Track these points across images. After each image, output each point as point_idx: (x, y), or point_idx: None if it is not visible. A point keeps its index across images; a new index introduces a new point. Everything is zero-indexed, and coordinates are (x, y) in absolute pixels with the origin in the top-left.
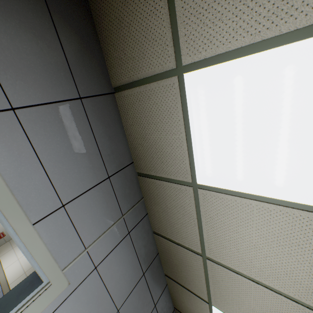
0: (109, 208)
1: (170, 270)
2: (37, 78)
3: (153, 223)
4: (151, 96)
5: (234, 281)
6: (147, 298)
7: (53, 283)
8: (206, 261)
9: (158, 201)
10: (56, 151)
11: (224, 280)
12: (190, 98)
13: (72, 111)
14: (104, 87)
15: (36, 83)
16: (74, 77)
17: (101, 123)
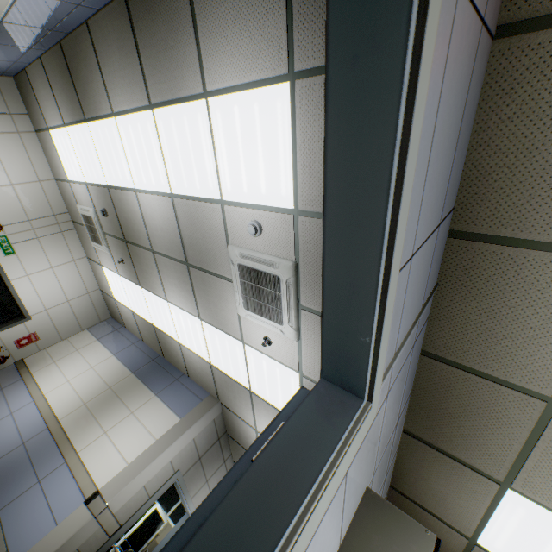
0: (421, 287)
1: (426, 424)
2: None
3: (433, 335)
4: None
5: None
6: (386, 464)
7: (372, 406)
8: (551, 412)
9: (483, 292)
10: (441, 131)
11: None
12: None
13: (471, 47)
14: (494, 17)
15: None
16: None
17: (470, 101)
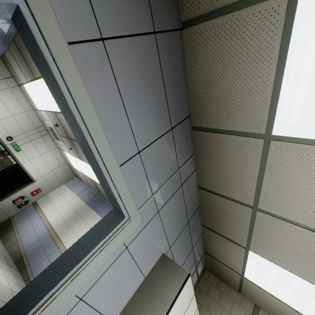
0: (169, 160)
1: (209, 221)
2: (121, 1)
3: (200, 178)
4: (238, 28)
5: (285, 230)
6: (188, 241)
7: (132, 219)
8: (255, 213)
9: (213, 156)
10: (134, 95)
11: (272, 229)
12: (299, 25)
13: (147, 49)
14: (174, 21)
15: (120, 8)
16: (150, 3)
17: (169, 67)
